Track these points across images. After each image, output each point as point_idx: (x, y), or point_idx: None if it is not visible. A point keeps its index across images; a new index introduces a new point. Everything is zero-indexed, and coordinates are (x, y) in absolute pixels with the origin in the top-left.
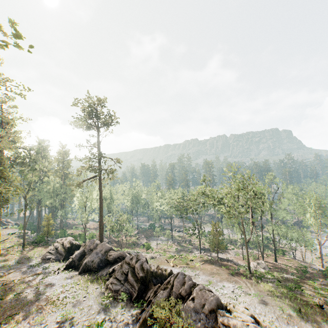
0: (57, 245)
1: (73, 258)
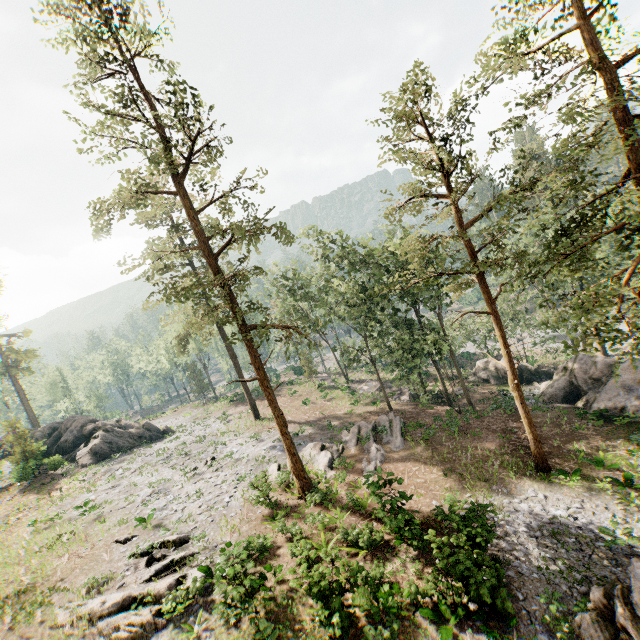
0: None
1: None
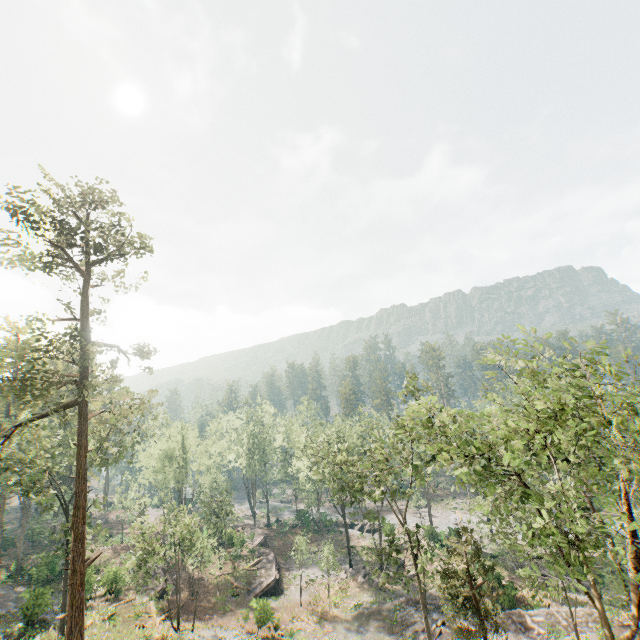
0: None
1: None
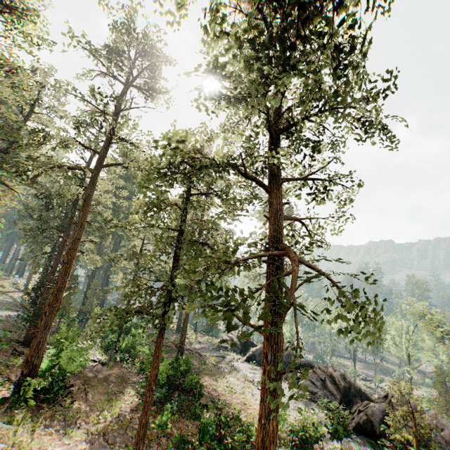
0: (233, 336)
1: (253, 351)
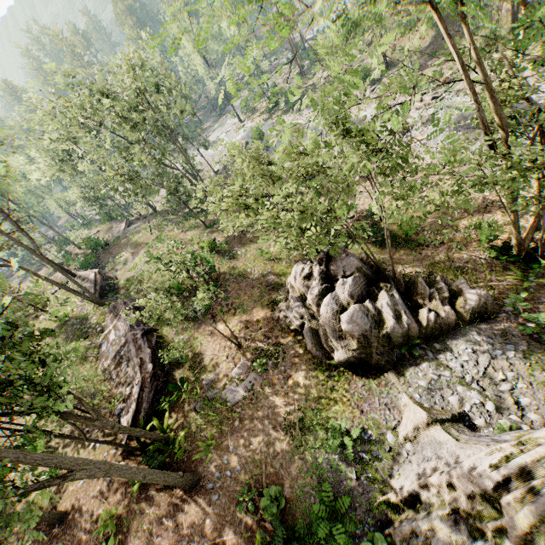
0: None
1: None
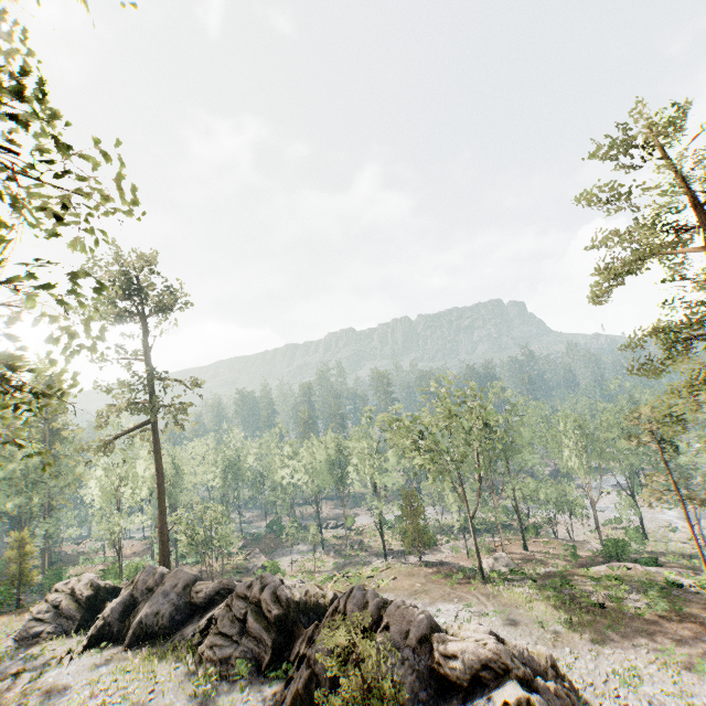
0: (58, 597)
1: (105, 617)
